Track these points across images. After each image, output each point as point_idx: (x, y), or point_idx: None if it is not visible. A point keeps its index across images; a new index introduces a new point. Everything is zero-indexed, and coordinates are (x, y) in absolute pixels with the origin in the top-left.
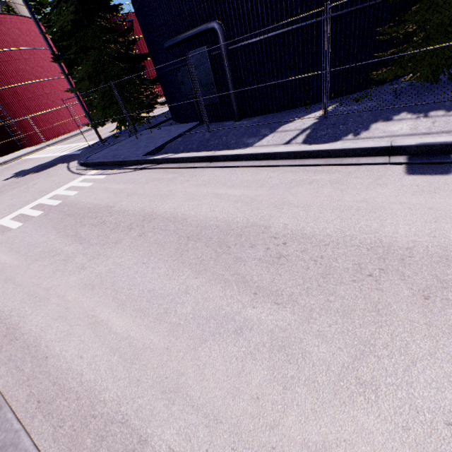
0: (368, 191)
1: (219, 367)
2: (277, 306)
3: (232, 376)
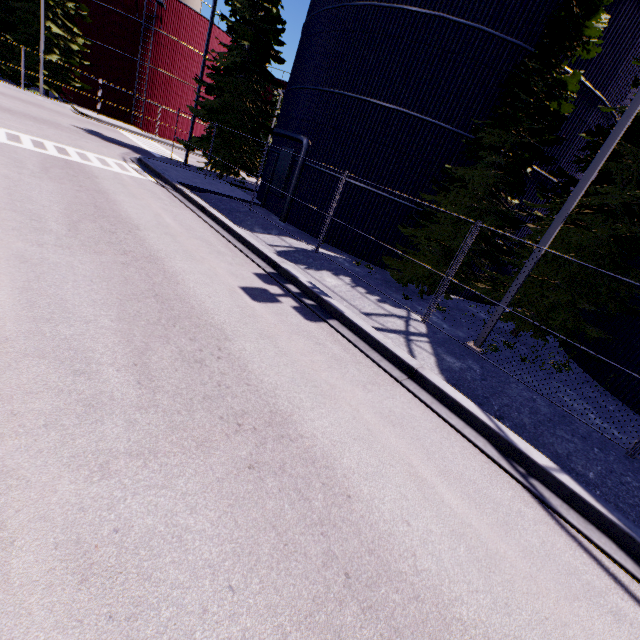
0: (218, 260)
1: (3, 215)
2: (68, 230)
3: (2, 218)
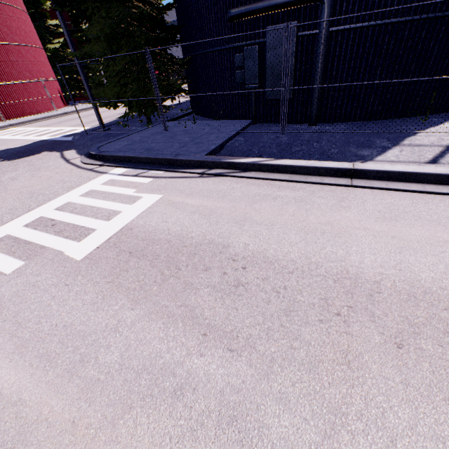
0: None
1: None
2: None
3: None
